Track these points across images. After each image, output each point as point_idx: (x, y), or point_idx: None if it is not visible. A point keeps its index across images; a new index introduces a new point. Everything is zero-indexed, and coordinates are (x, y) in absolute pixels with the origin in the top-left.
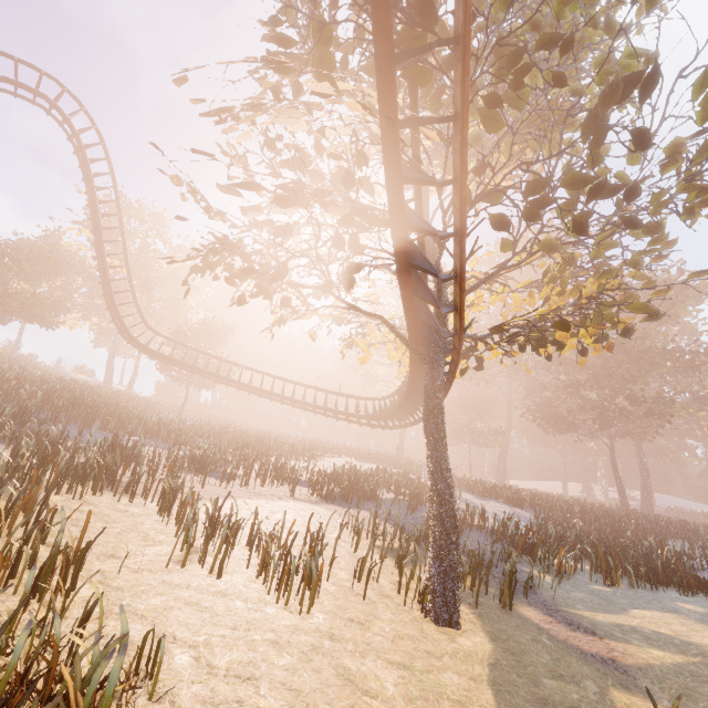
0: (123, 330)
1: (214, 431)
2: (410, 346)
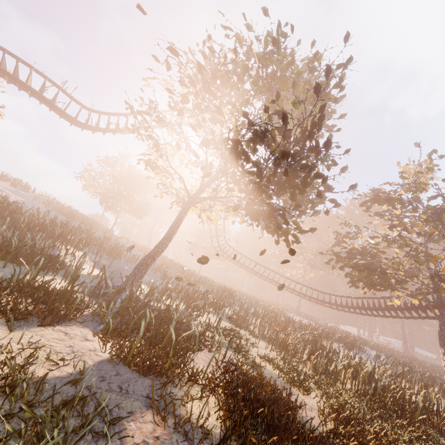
0: (217, 242)
1: (236, 293)
2: (436, 314)
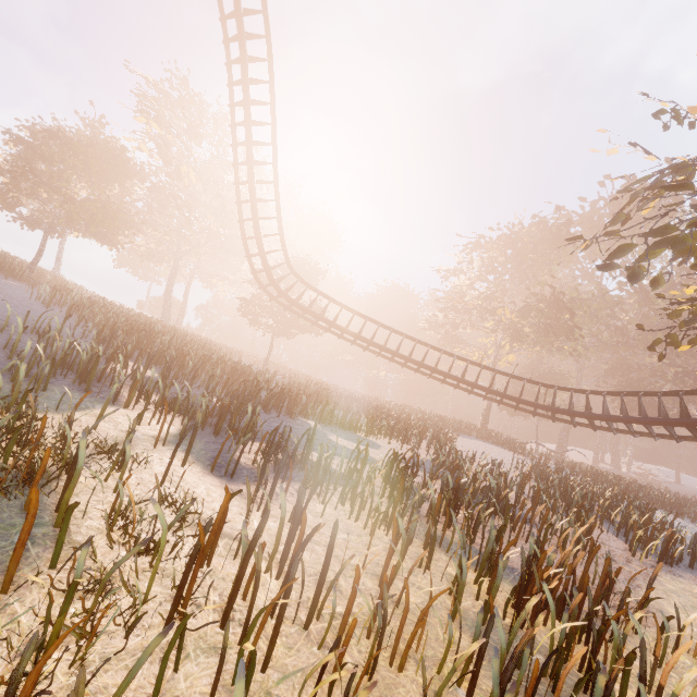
0: (265, 270)
1: (338, 400)
2: None
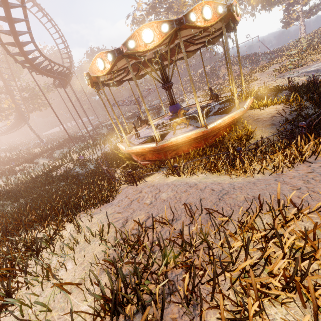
0: None
1: None
2: (22, 121)
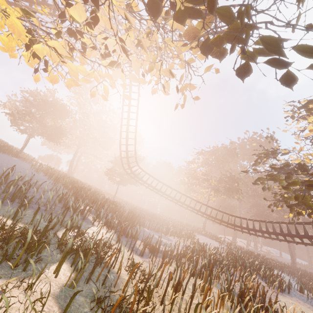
0: (127, 164)
1: (148, 216)
2: None
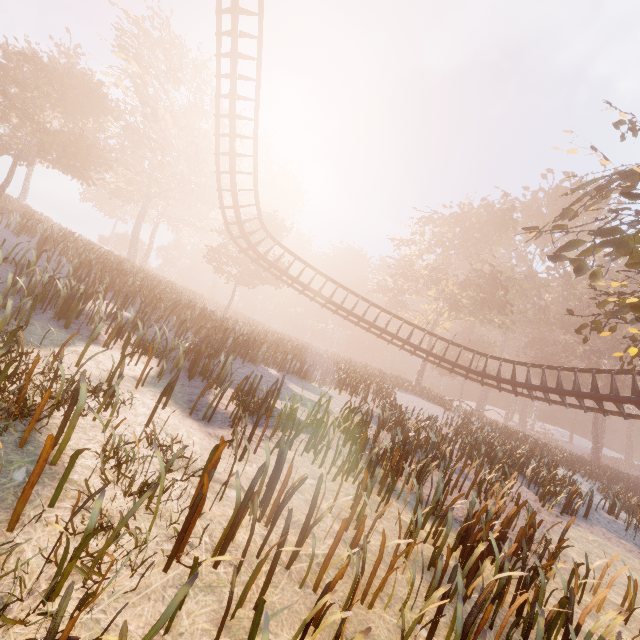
0: (237, 223)
1: (293, 350)
2: None
